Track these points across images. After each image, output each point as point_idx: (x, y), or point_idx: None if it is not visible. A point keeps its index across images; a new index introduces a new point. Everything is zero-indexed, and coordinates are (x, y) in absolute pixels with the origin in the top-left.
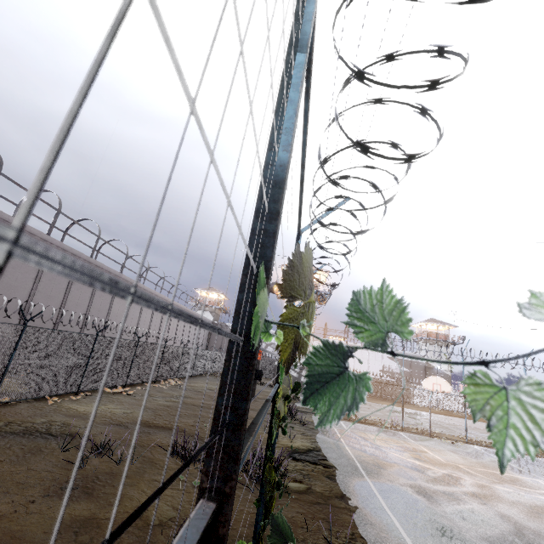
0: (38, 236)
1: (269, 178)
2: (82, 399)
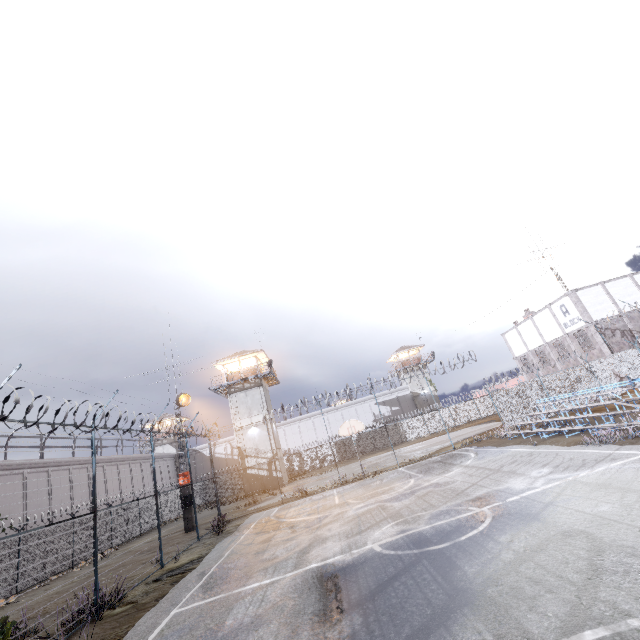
0: None
1: None
2: None
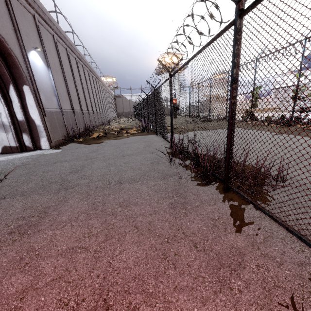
0: (86, 63)
1: (301, 67)
2: None
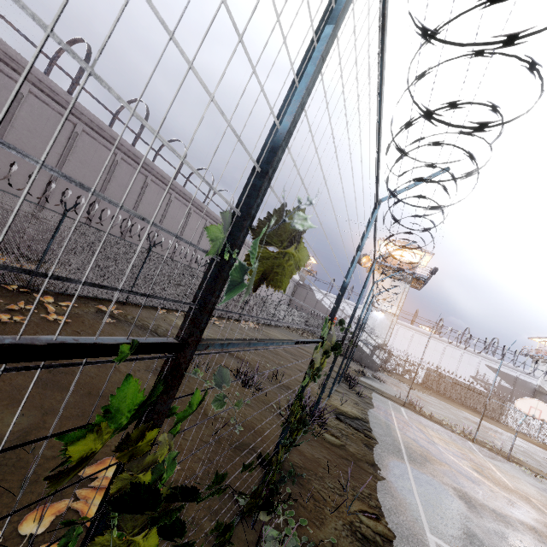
0: (167, 180)
1: (269, 143)
2: (181, 317)
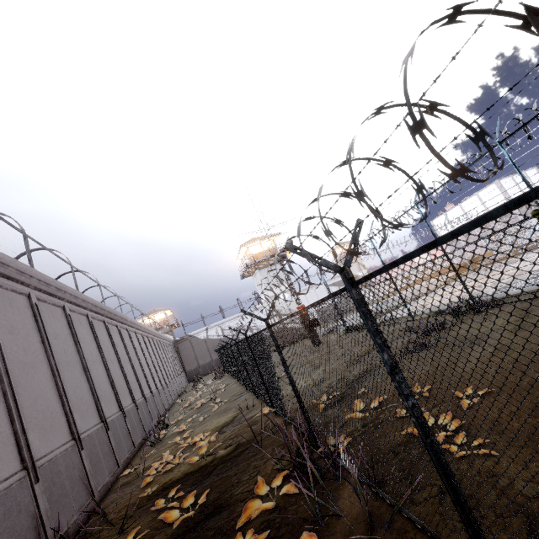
0: (79, 298)
1: None
2: None
